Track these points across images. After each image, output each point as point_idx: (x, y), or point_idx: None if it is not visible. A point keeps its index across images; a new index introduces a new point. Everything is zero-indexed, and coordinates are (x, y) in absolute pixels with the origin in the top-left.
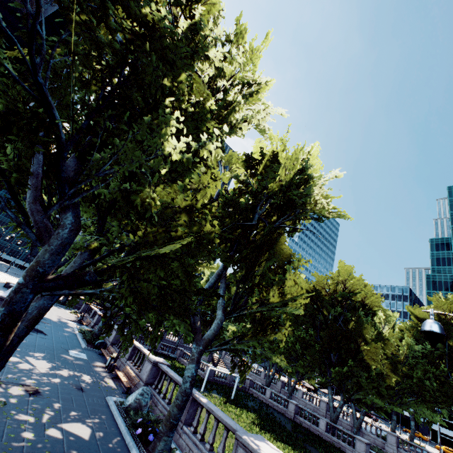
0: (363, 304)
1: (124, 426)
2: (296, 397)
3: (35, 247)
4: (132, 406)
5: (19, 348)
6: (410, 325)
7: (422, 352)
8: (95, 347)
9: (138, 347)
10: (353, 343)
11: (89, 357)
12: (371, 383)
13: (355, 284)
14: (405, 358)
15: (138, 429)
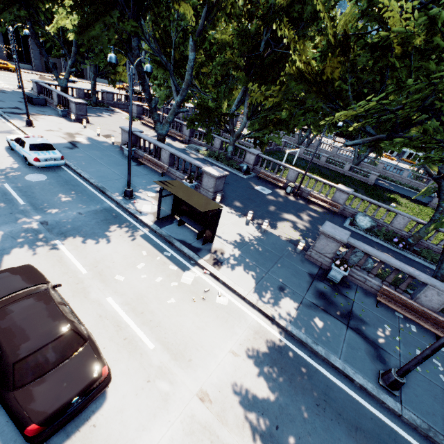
0: None
1: (384, 243)
2: (312, 146)
3: (145, 78)
4: (368, 228)
5: (261, 209)
6: None
7: None
8: (245, 173)
9: (308, 176)
10: None
11: (266, 187)
12: None
13: None
14: None
15: (399, 245)
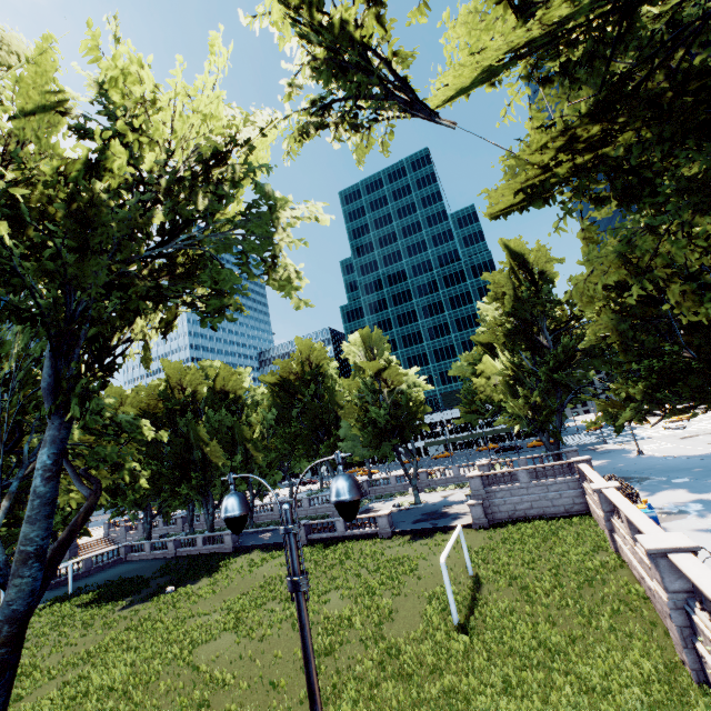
0: (225, 393)
1: None
2: (200, 524)
3: None
4: None
5: None
6: (270, 395)
7: (281, 417)
8: None
9: None
10: (198, 450)
11: None
12: (242, 472)
13: (193, 382)
14: (267, 432)
15: None
